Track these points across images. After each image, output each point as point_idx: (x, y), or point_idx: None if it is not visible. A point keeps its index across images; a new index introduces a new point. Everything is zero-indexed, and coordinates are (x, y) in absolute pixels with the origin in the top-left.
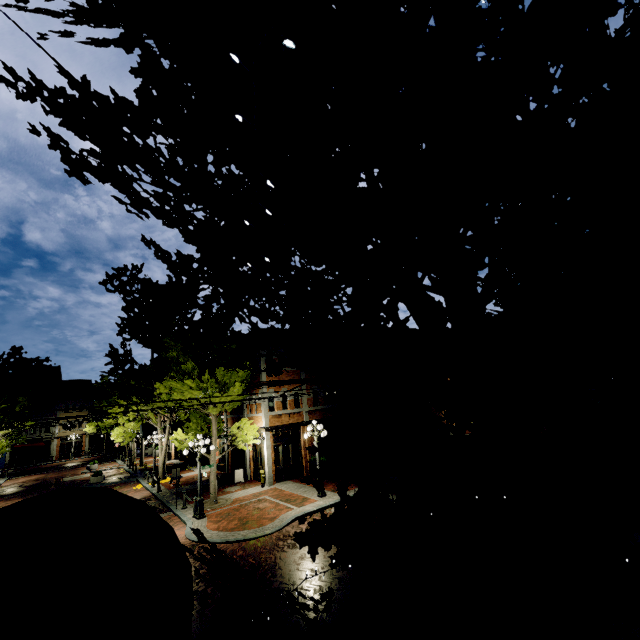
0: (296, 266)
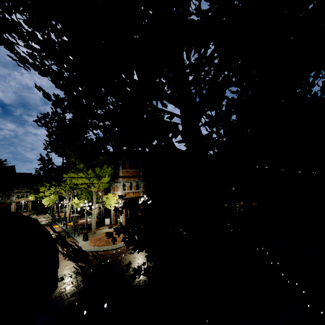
0: (110, 101)
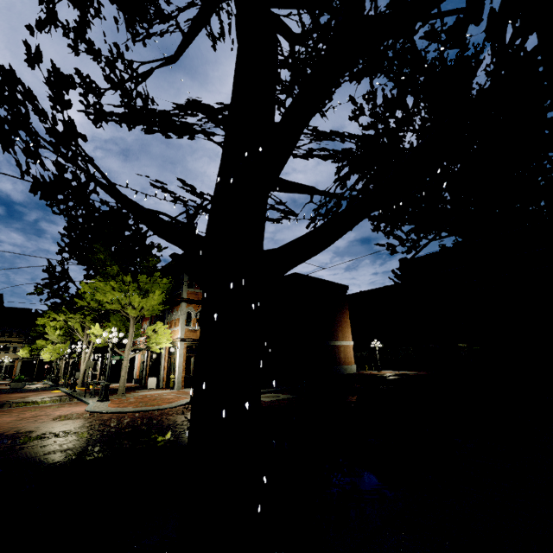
0: None
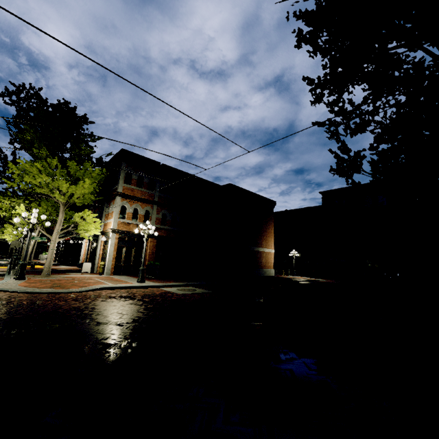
0: None
